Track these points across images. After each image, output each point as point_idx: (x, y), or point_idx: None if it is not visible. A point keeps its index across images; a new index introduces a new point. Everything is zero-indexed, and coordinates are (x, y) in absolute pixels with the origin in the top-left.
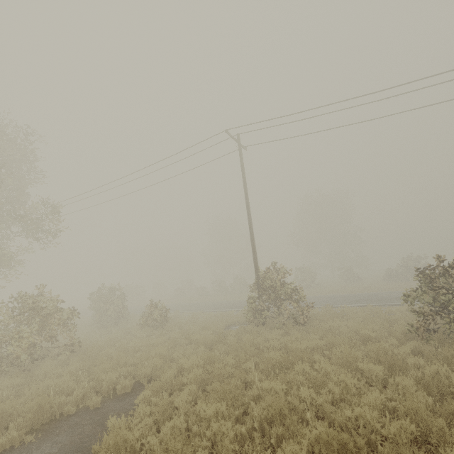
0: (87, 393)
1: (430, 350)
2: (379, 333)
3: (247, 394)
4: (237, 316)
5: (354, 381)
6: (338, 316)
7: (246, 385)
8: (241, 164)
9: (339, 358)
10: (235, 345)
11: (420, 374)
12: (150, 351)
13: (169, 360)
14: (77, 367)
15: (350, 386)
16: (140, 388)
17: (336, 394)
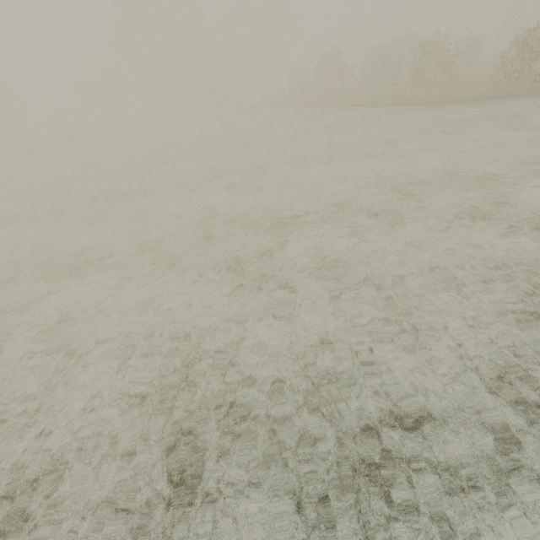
0: None
1: None
2: None
3: None
4: None
5: None
6: None
7: None
8: None
9: None
10: None
11: None
12: None
13: None
14: None
15: None
16: None
17: None
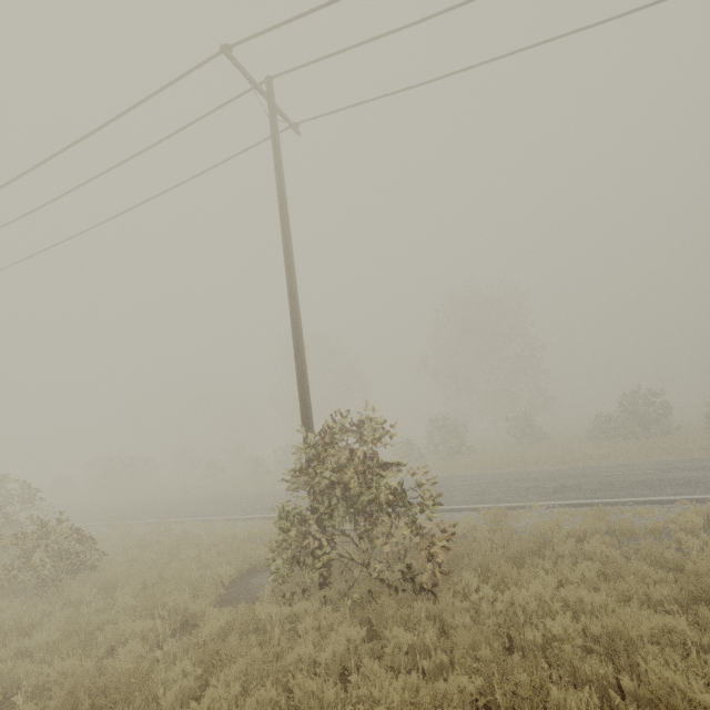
0: None
1: None
2: (708, 668)
3: None
4: None
5: None
6: (527, 552)
7: None
8: (274, 151)
9: None
10: None
11: None
12: None
13: None
14: None
15: None
16: None
17: None
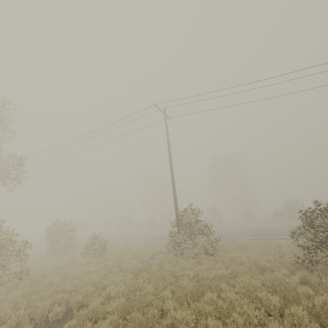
0: (21, 321)
1: (315, 280)
2: (272, 263)
3: (162, 324)
4: (161, 247)
5: (255, 313)
6: (239, 248)
7: (163, 312)
8: (166, 130)
9: (241, 288)
10: (156, 273)
11: (310, 303)
12: (85, 279)
13: (101, 286)
14: (19, 294)
15: (252, 317)
16: (70, 315)
17: (240, 325)
